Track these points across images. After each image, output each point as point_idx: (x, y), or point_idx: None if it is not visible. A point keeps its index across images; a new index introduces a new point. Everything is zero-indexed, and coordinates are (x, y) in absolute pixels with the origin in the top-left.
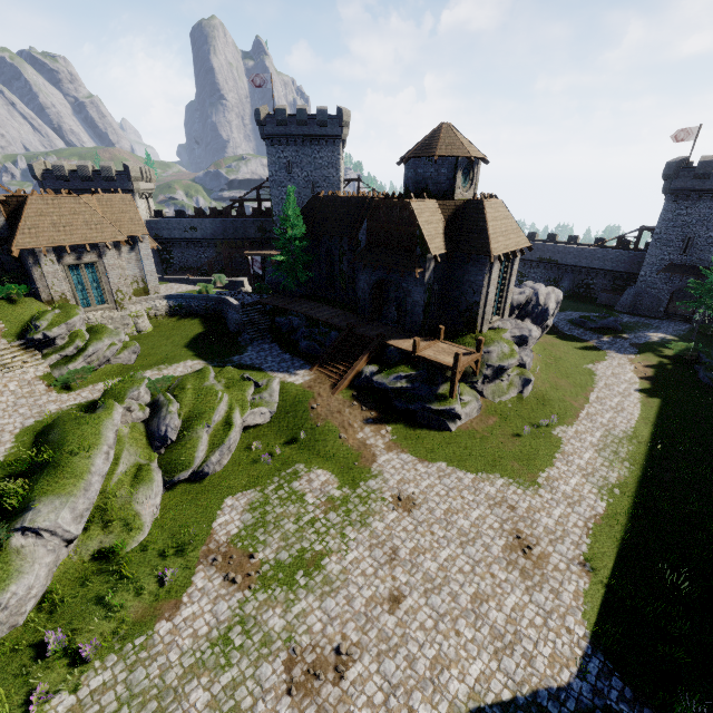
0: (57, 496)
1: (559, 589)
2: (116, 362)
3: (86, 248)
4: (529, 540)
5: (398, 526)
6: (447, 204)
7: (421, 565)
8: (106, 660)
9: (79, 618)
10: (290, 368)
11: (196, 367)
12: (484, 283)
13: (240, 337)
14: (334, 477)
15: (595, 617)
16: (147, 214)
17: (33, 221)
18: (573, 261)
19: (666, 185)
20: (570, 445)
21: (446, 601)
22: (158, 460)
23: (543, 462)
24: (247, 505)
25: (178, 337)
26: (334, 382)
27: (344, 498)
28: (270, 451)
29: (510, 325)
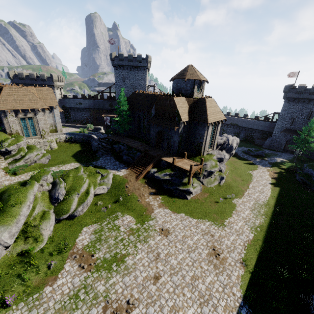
0: (2, 225)
1: (230, 274)
2: (39, 162)
3: (29, 111)
4: (219, 251)
5: (160, 243)
6: (190, 99)
7: (170, 261)
8: (18, 305)
9: (8, 284)
10: (118, 168)
11: (75, 166)
12: (204, 134)
13: (97, 153)
14: (134, 219)
15: (245, 288)
16: (60, 96)
17: (5, 97)
18: (245, 125)
19: (284, 95)
20: (240, 207)
21: (179, 279)
22: (54, 209)
23: (227, 215)
24: (93, 231)
25: (69, 151)
26: (137, 175)
27: (137, 229)
28: (106, 206)
29: (216, 153)
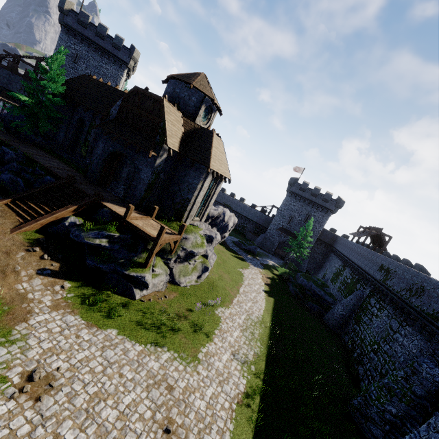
0: None
1: None
2: None
3: None
4: (179, 434)
5: (2, 429)
6: (189, 122)
7: None
8: None
9: None
10: None
11: None
12: (198, 186)
13: None
14: None
15: None
16: None
17: None
18: (240, 211)
19: (289, 187)
20: (226, 323)
21: None
22: None
23: (205, 337)
24: None
25: None
26: (21, 221)
27: None
28: None
29: (205, 227)
